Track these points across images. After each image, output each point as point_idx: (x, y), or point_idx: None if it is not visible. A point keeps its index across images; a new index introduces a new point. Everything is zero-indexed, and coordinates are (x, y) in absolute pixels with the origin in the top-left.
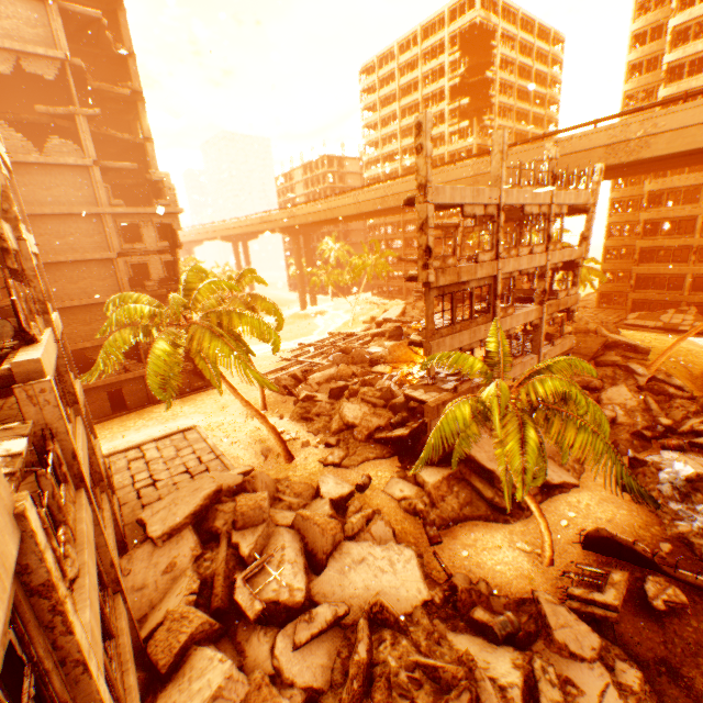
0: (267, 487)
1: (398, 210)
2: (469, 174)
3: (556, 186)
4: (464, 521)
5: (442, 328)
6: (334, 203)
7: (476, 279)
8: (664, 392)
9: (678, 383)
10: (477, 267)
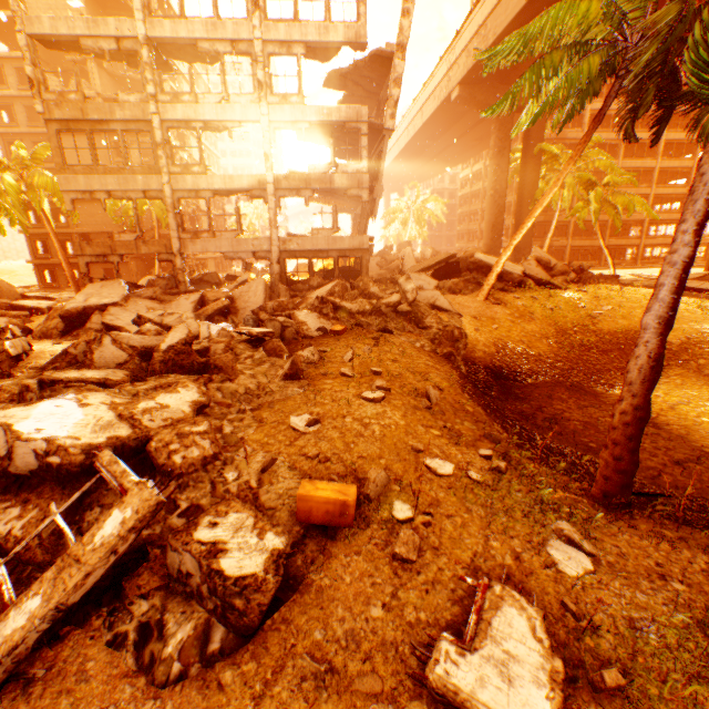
0: (2, 291)
1: (440, 145)
2: (444, 71)
3: (260, 15)
4: (52, 339)
5: (78, 167)
6: (389, 146)
7: (122, 122)
8: (366, 291)
9: (407, 288)
10: (115, 107)
